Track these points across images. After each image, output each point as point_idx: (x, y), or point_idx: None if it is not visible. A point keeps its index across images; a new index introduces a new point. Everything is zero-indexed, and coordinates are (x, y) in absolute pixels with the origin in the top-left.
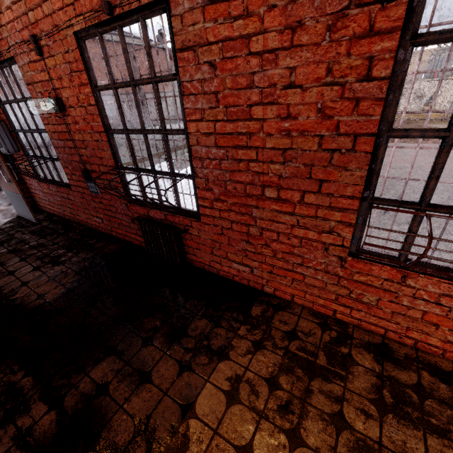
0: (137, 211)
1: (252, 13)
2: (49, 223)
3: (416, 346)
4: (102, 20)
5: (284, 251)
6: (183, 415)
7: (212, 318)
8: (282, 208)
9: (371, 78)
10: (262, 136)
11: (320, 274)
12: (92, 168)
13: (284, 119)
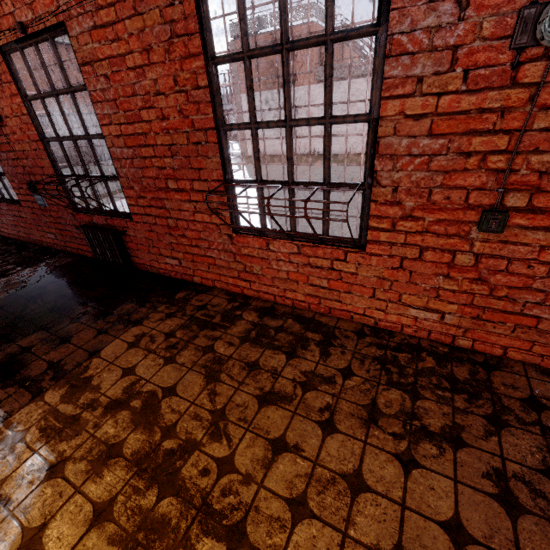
0: (83, 220)
1: (121, 38)
2: (3, 245)
3: (295, 305)
4: (20, 37)
5: (196, 238)
6: (89, 357)
7: (140, 302)
8: (183, 197)
9: (200, 87)
10: (153, 135)
11: (223, 255)
12: (36, 179)
13: (162, 120)
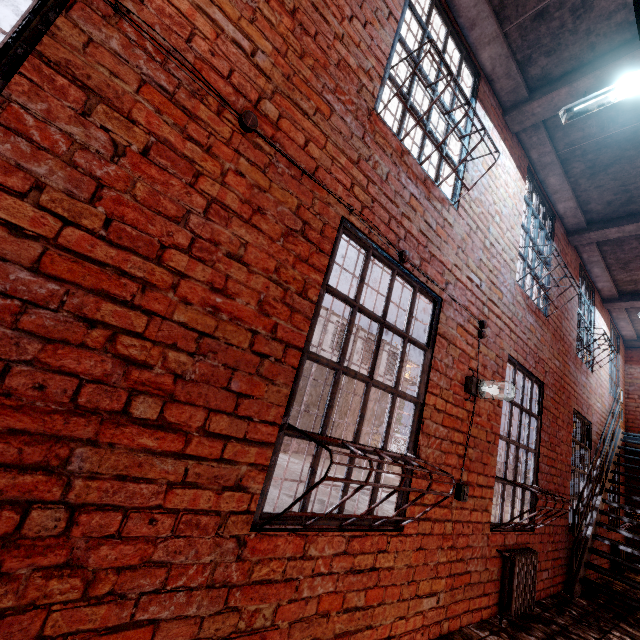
0: None
1: (215, 156)
2: None
3: None
4: None
5: (126, 565)
6: None
7: None
8: (159, 444)
9: (305, 297)
10: (170, 298)
11: (196, 600)
12: None
13: (215, 291)
